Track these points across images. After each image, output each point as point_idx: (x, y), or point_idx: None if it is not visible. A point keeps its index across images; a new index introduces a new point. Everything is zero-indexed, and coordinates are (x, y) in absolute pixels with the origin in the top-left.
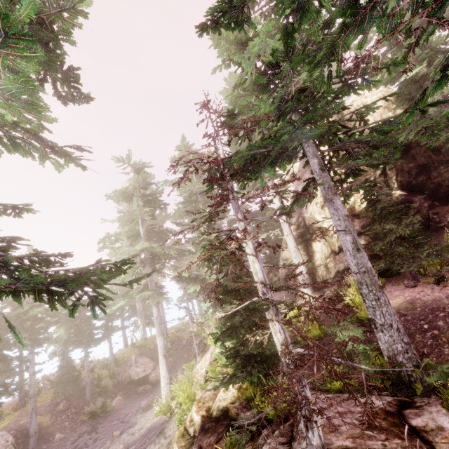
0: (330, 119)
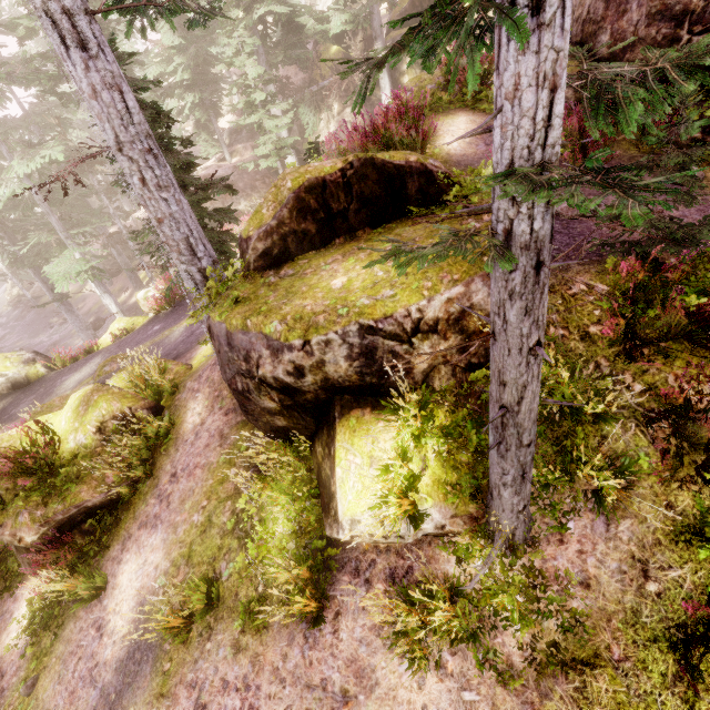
0: None
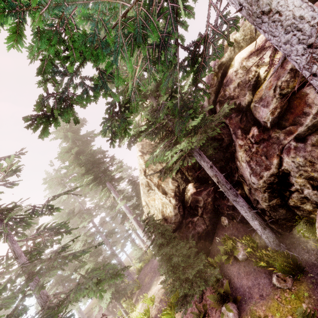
0: (136, 119)
